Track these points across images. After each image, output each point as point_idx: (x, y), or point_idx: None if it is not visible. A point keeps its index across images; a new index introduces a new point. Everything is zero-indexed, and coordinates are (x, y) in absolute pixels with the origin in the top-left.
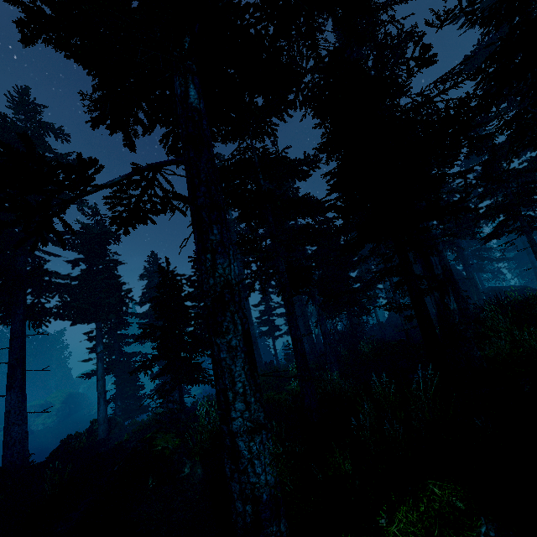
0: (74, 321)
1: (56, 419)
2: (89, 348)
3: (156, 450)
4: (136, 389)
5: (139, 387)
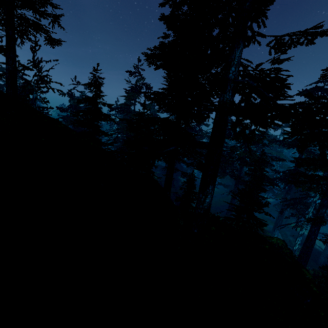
0: None
1: None
2: None
3: None
4: None
5: None
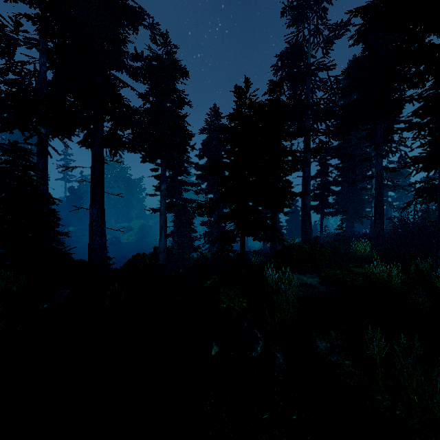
0: (143, 156)
1: (135, 238)
2: (155, 186)
3: (220, 306)
4: (190, 231)
5: (193, 230)
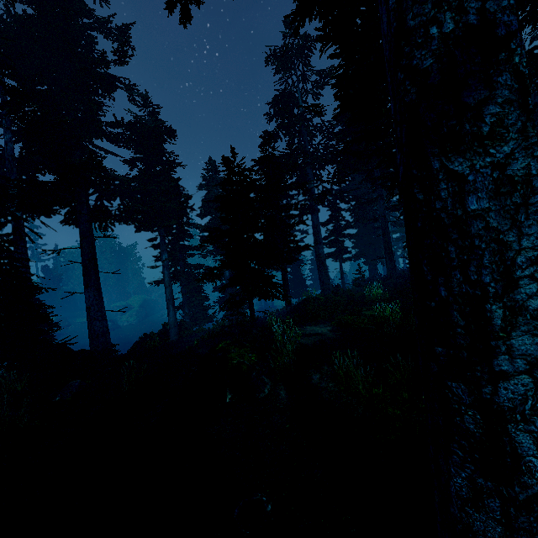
0: (137, 226)
1: (136, 318)
2: (155, 256)
3: (231, 363)
4: (201, 300)
5: (204, 298)
